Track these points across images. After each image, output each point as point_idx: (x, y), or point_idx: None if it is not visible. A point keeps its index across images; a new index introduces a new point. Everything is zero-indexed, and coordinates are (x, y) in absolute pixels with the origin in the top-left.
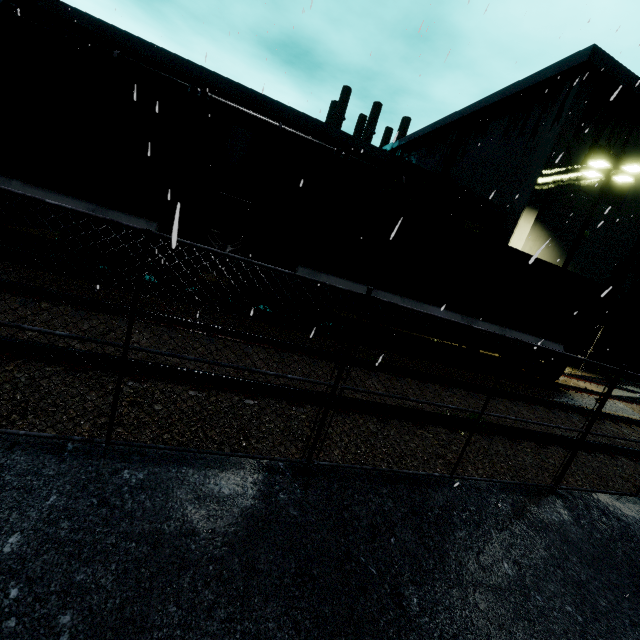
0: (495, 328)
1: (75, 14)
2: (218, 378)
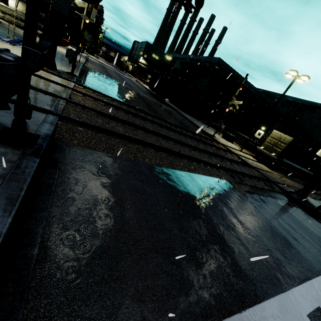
0: None
1: (235, 72)
2: None
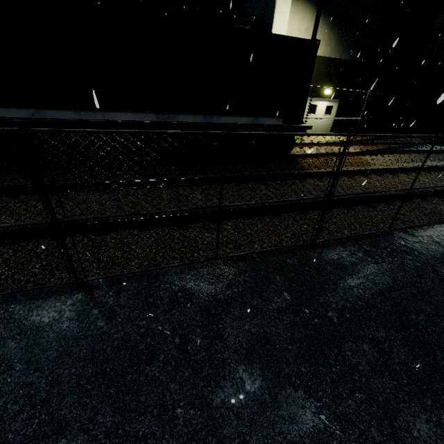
0: (199, 118)
1: None
2: None
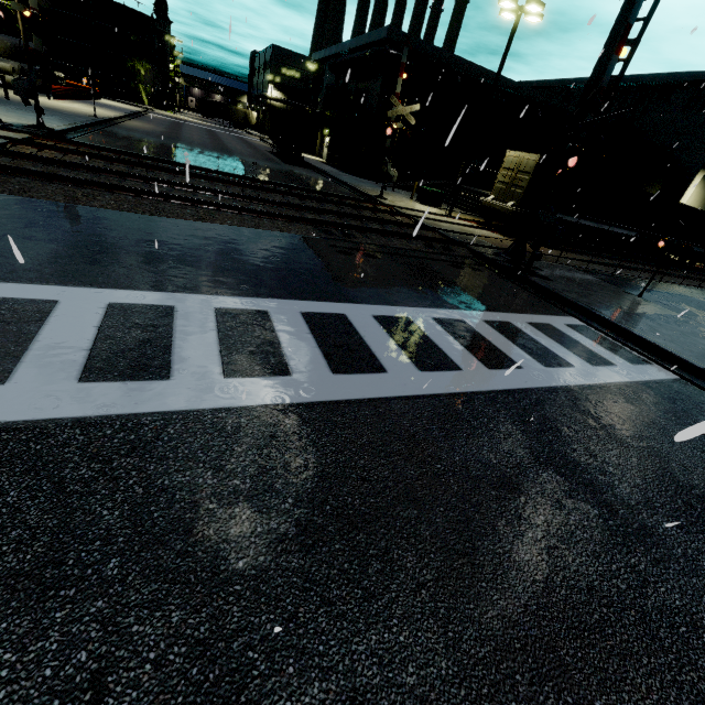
0: None
1: (437, 52)
2: (702, 279)
